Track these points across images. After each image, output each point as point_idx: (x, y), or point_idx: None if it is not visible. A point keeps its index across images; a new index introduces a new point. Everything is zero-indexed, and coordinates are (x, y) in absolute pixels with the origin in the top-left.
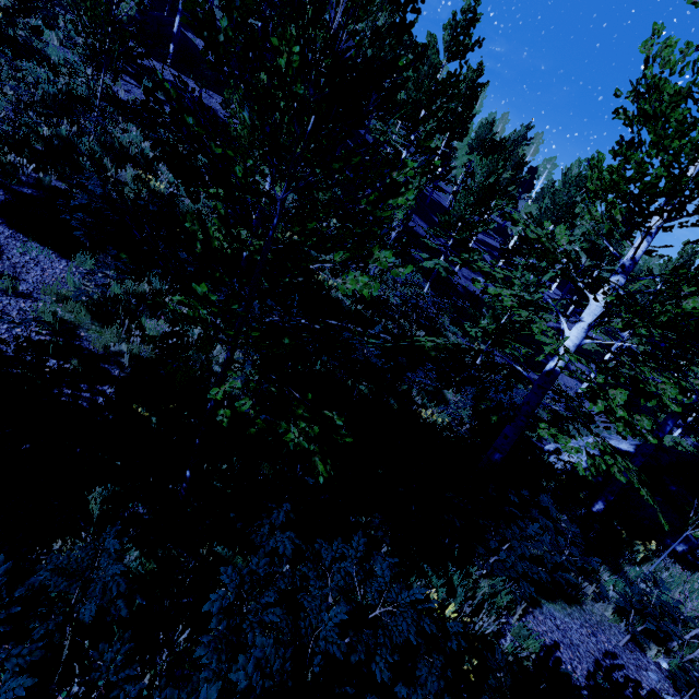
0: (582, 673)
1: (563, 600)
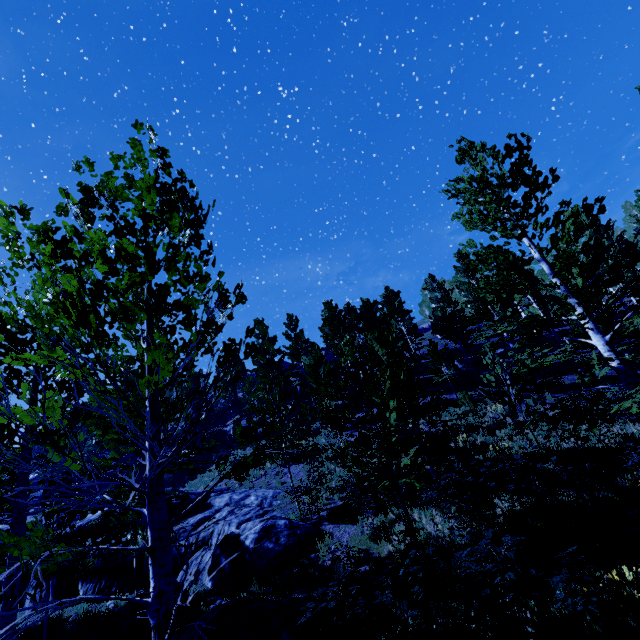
0: None
1: None
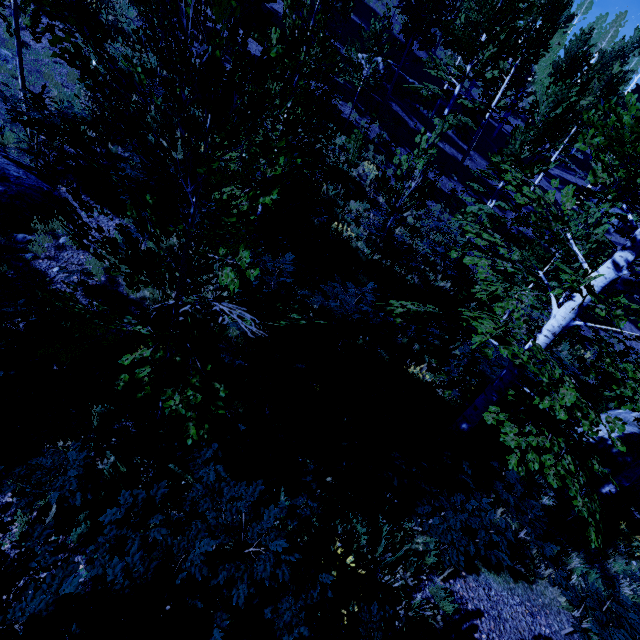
0: None
1: (509, 573)
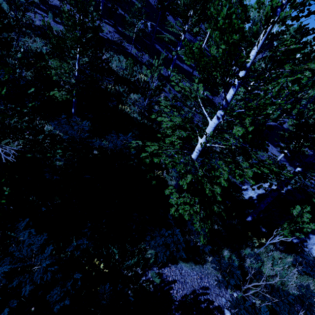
0: (181, 294)
1: (193, 262)
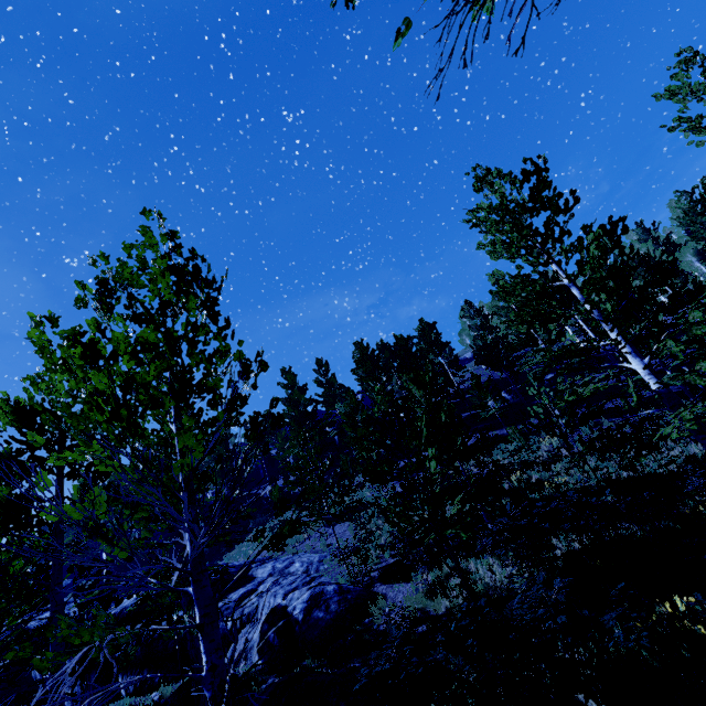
0: None
1: None
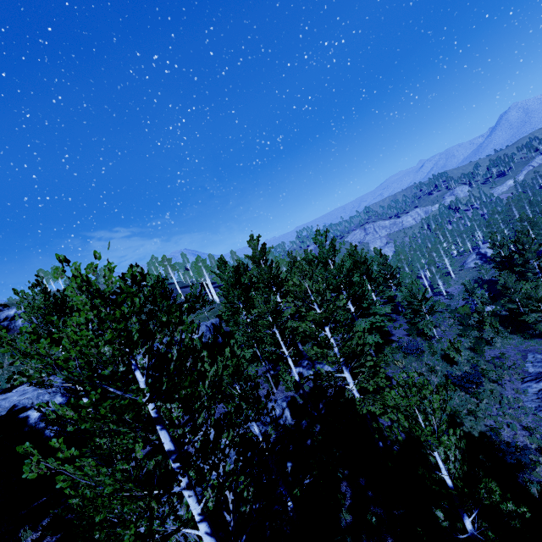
0: None
1: None
